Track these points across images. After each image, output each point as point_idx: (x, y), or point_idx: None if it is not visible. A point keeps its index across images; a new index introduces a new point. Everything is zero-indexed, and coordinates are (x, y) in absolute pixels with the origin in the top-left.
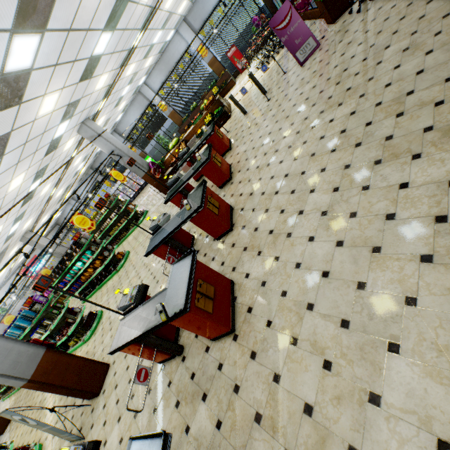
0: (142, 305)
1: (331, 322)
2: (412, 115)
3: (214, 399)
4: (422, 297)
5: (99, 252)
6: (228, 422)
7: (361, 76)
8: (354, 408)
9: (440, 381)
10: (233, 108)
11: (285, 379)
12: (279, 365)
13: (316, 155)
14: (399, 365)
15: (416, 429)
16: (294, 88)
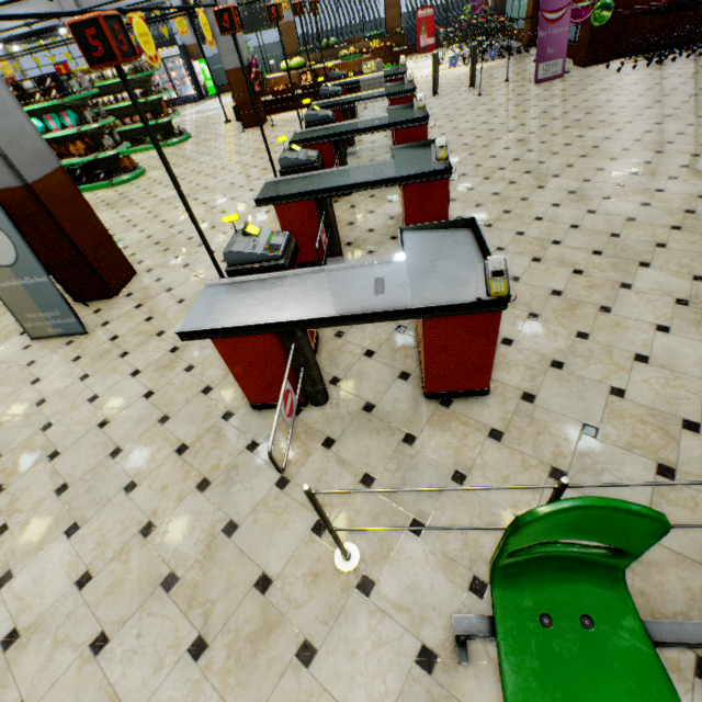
0: (330, 170)
1: (582, 251)
2: (671, 156)
3: None
4: (671, 245)
5: (95, 129)
6: None
7: (619, 117)
8: (606, 291)
9: (681, 278)
10: None
11: (527, 279)
12: (518, 272)
13: (560, 154)
14: (648, 272)
15: (660, 296)
16: (523, 98)
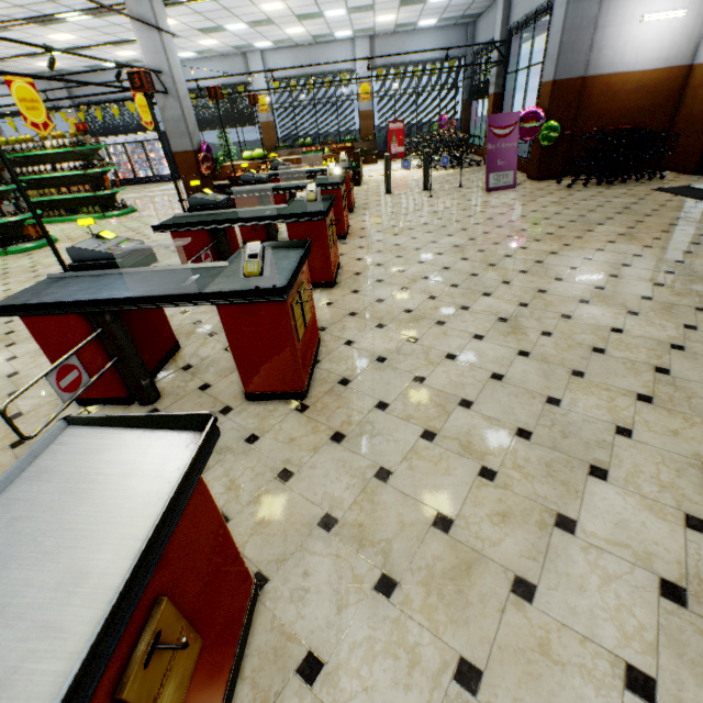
0: (139, 270)
1: (501, 427)
2: (628, 282)
3: (221, 482)
4: (640, 432)
5: None
6: (249, 520)
7: (568, 231)
8: (530, 531)
9: (663, 517)
10: (367, 181)
11: (403, 478)
12: (393, 459)
13: (497, 266)
14: (605, 492)
15: (630, 565)
16: (472, 203)
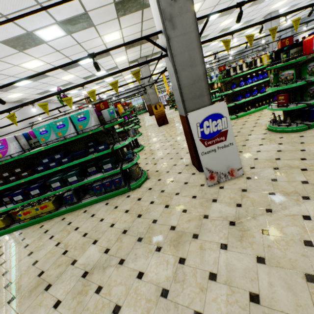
0: None
1: None
2: None
3: None
4: None
5: None
6: None
7: None
8: None
9: None
10: None
11: None
12: None
13: None
14: None
15: None
16: None
